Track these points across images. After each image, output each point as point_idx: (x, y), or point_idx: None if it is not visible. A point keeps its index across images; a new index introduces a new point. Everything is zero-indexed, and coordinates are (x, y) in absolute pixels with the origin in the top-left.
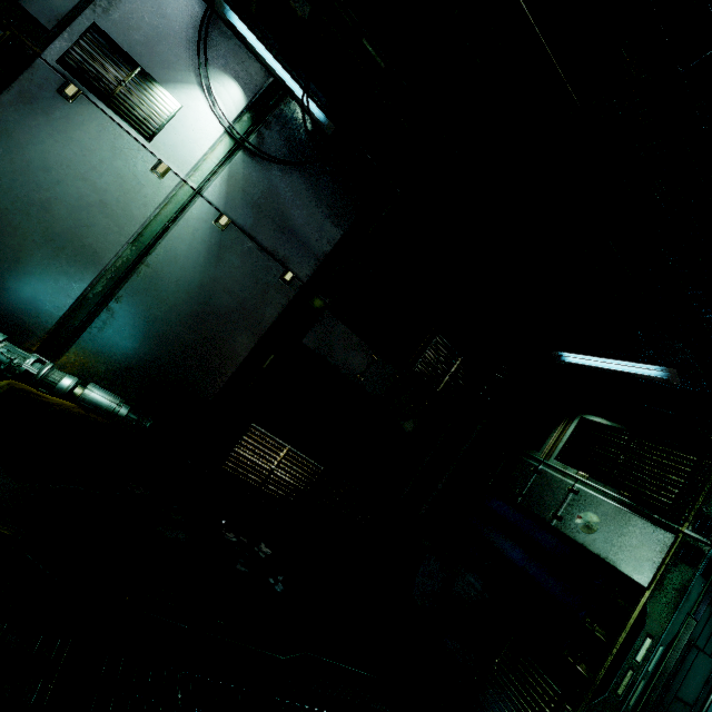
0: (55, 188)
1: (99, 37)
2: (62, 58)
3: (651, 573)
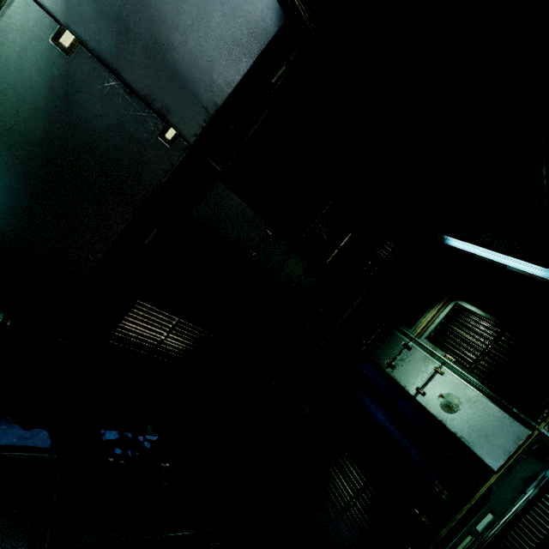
0: None
1: None
2: None
3: (502, 460)
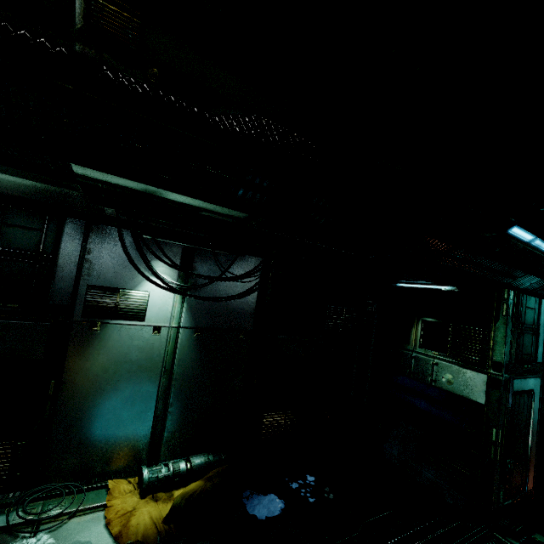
0: (114, 377)
1: (94, 290)
2: (83, 314)
3: (484, 397)
